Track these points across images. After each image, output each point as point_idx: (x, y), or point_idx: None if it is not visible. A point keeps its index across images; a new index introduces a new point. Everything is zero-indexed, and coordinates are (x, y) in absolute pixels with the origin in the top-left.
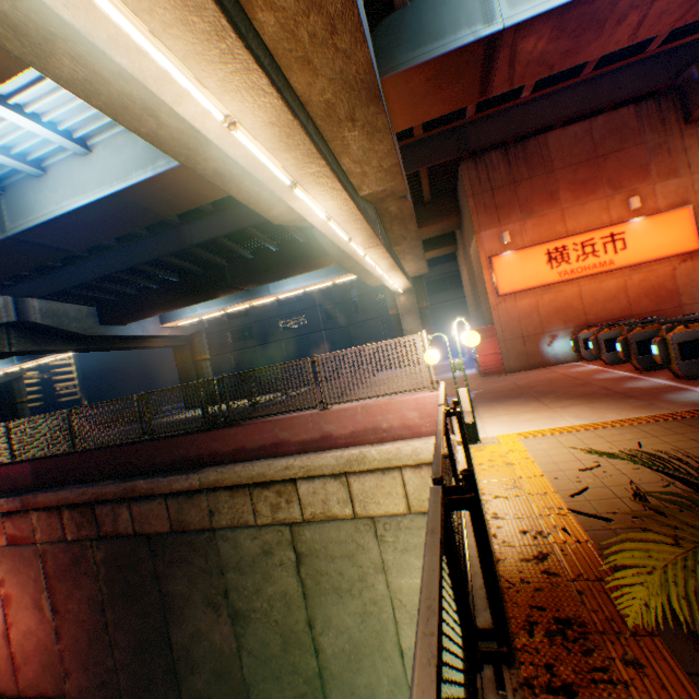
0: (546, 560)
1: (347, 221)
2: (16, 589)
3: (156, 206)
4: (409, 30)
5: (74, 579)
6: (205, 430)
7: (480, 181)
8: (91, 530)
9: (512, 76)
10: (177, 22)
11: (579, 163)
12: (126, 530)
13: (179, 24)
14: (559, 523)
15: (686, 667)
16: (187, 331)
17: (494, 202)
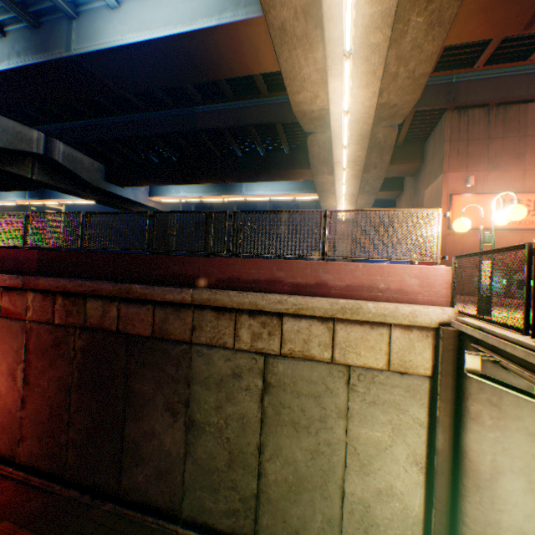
0: None
1: (358, 122)
2: None
3: (202, 64)
4: None
5: (51, 359)
6: (206, 256)
7: (459, 131)
8: (77, 319)
9: None
10: None
11: None
12: (109, 326)
13: None
14: None
15: None
16: (166, 208)
17: (466, 151)
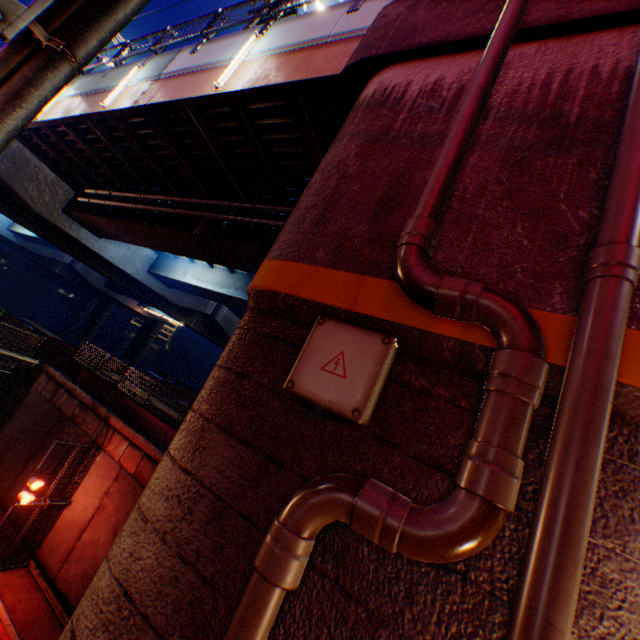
0: None
1: None
2: (113, 505)
3: None
4: None
5: None
6: None
7: None
8: None
9: None
10: None
11: None
12: None
13: None
14: None
15: None
16: None
17: None
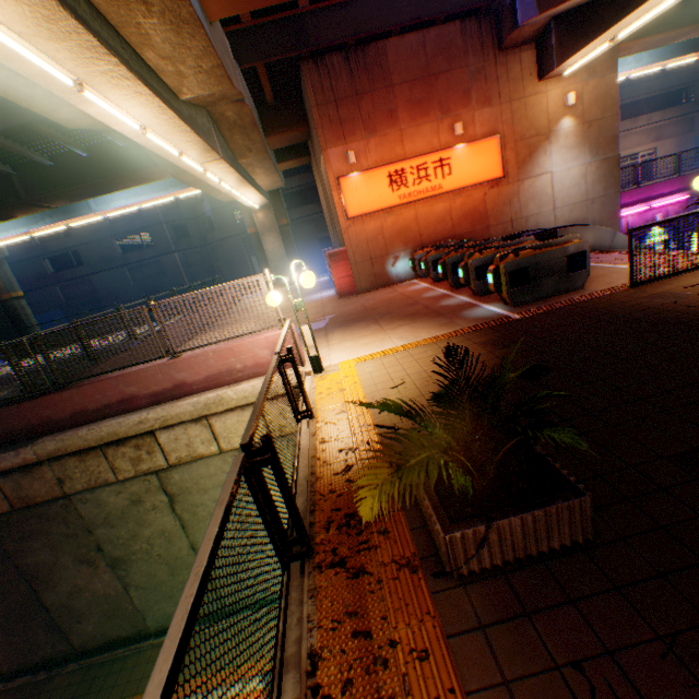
0: (351, 471)
1: (171, 132)
2: None
3: None
4: None
5: None
6: (29, 399)
7: (323, 90)
8: None
9: None
10: None
11: (415, 80)
12: None
13: None
14: (366, 438)
15: (412, 525)
16: None
17: (339, 116)
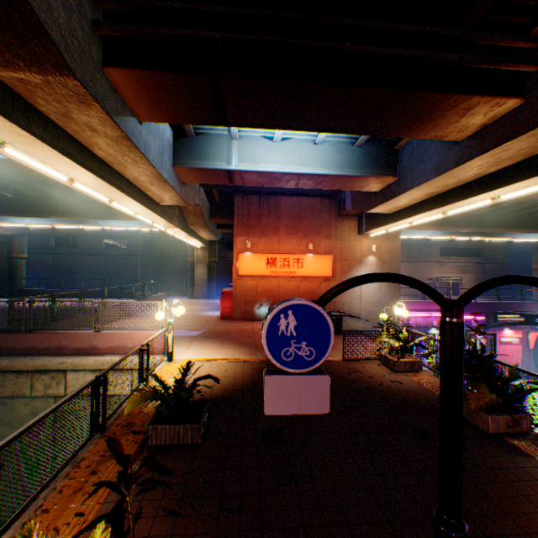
0: (145, 408)
1: (150, 216)
2: None
3: (9, 169)
4: (193, 149)
5: None
6: (9, 332)
7: (243, 209)
8: None
9: (245, 182)
10: (48, 157)
11: (293, 217)
12: None
13: (49, 158)
14: None
15: None
16: (10, 231)
17: (248, 223)
